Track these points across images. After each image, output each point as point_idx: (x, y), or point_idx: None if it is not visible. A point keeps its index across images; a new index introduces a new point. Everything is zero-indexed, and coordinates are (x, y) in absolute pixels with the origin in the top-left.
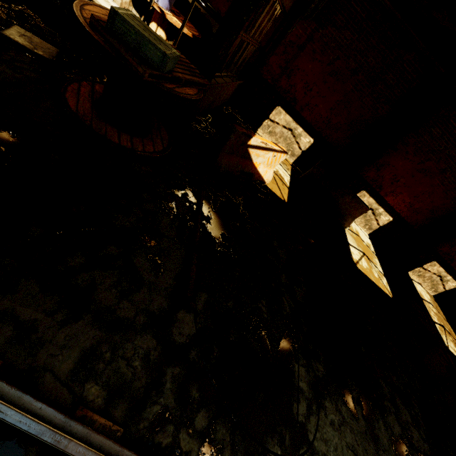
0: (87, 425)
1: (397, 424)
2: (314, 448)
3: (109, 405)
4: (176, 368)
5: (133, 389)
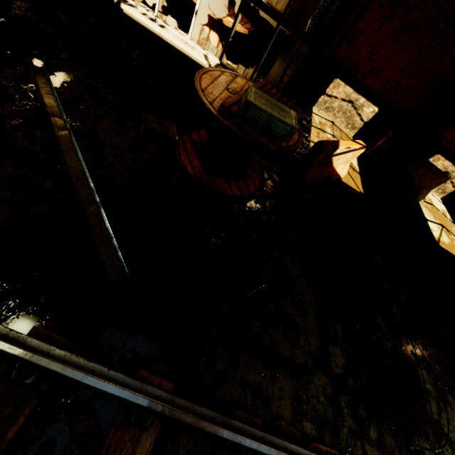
0: (319, 452)
1: None
2: (450, 439)
3: (320, 434)
4: (344, 396)
5: (327, 419)
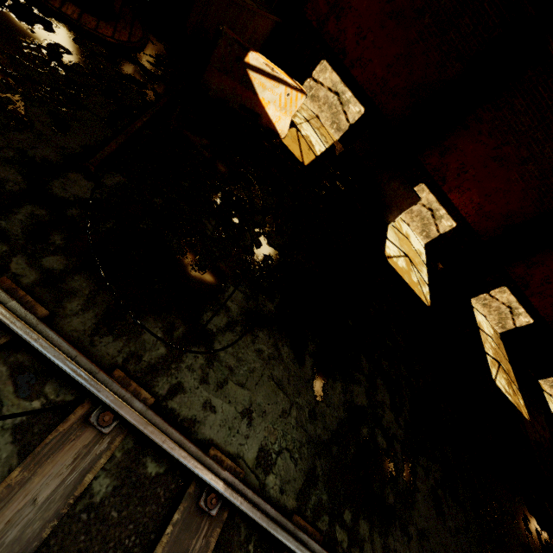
0: None
1: (364, 397)
2: (217, 356)
3: None
4: (40, 210)
5: None
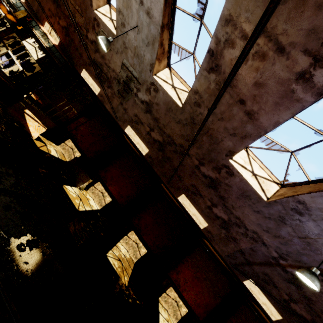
0: None
1: None
2: None
3: None
4: None
5: None
